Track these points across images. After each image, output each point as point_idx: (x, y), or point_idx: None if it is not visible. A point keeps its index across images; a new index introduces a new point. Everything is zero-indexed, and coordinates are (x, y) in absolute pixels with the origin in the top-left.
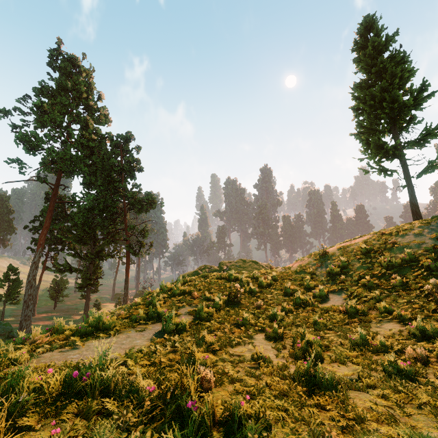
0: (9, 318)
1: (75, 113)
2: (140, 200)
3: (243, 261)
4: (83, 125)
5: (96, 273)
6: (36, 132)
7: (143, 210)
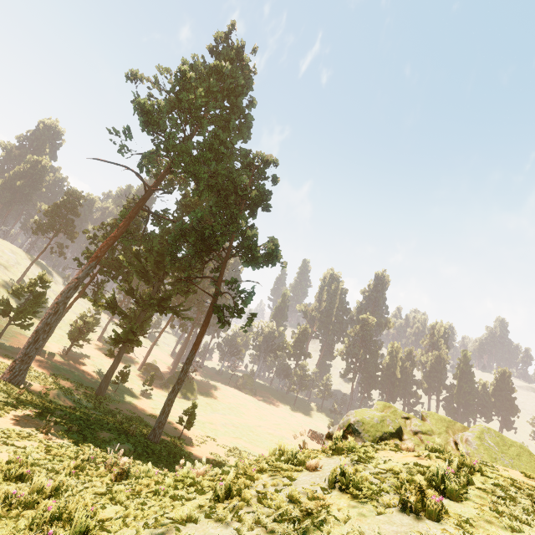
0: (6, 344)
1: (219, 105)
2: (261, 245)
3: (498, 437)
4: (218, 127)
5: (142, 327)
6: (160, 112)
7: (257, 262)
